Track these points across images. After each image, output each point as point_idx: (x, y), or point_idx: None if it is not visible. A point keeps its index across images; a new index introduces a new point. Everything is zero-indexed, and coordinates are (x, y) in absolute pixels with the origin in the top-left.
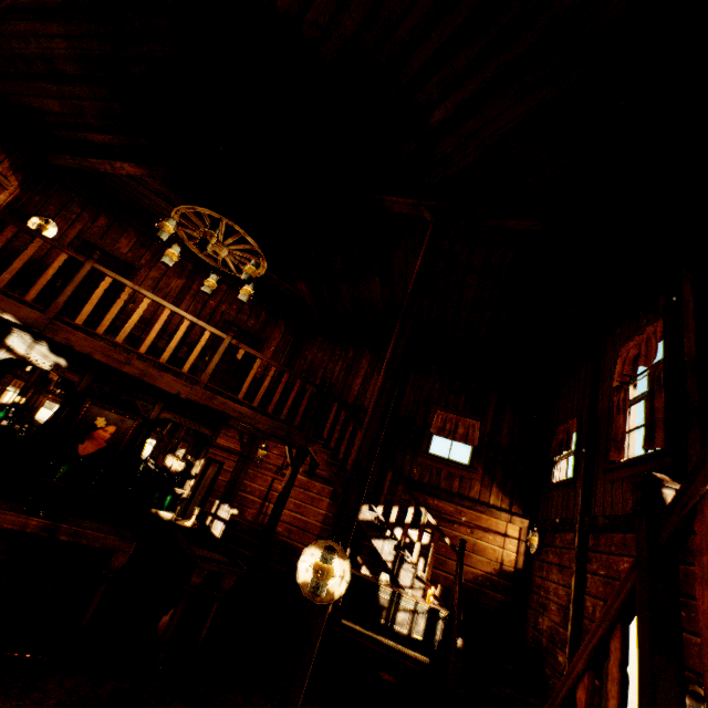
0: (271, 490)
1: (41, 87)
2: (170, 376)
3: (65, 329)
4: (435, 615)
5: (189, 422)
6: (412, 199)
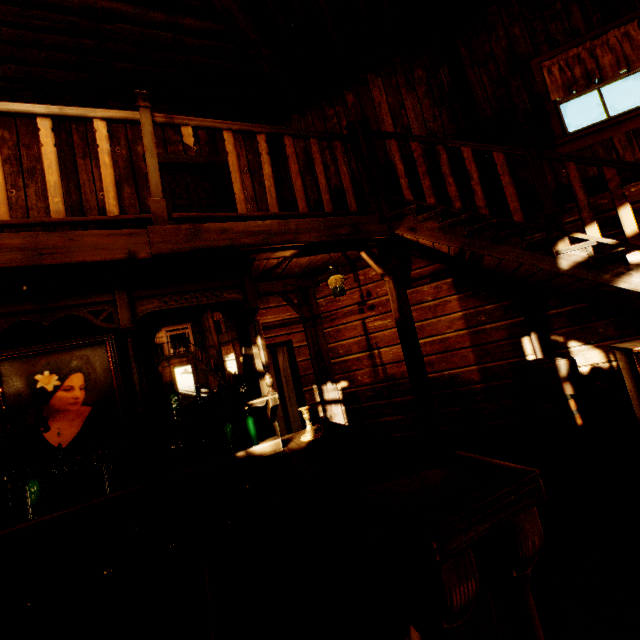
0: (369, 334)
1: None
2: (92, 233)
3: None
4: None
5: (193, 297)
6: None
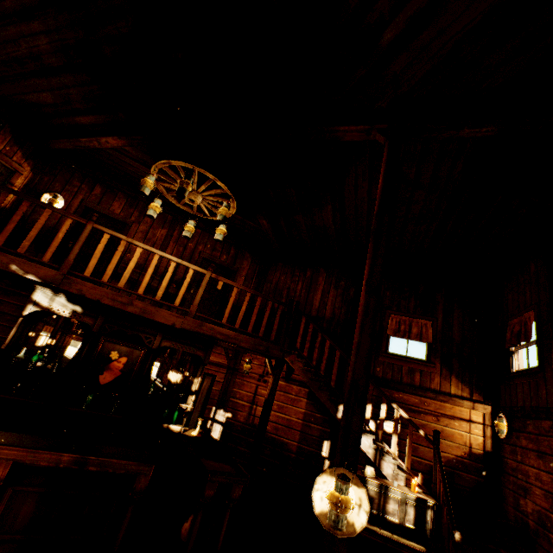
0: (256, 395)
1: (35, 84)
2: (165, 311)
3: (77, 281)
4: (423, 505)
5: (185, 347)
6: (363, 125)
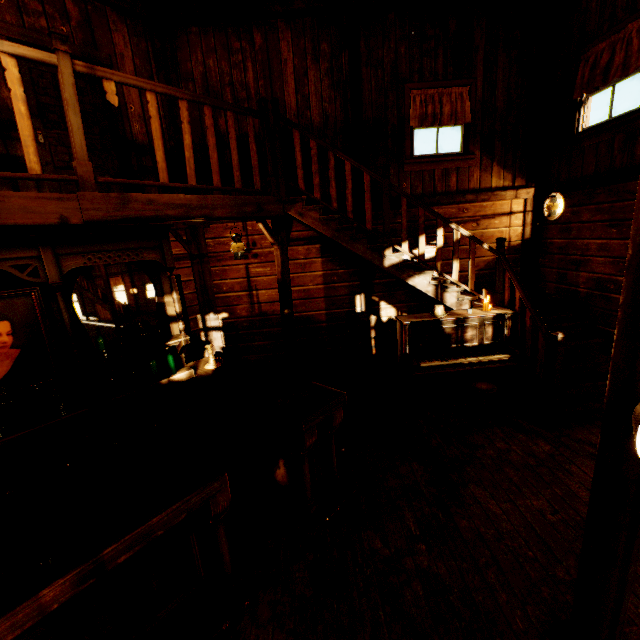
0: (251, 278)
1: None
2: (19, 194)
3: None
4: (501, 319)
5: (116, 255)
6: None
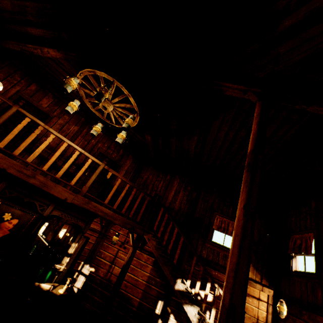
0: (116, 257)
1: None
2: (62, 187)
3: None
4: None
5: (71, 217)
6: (243, 86)
